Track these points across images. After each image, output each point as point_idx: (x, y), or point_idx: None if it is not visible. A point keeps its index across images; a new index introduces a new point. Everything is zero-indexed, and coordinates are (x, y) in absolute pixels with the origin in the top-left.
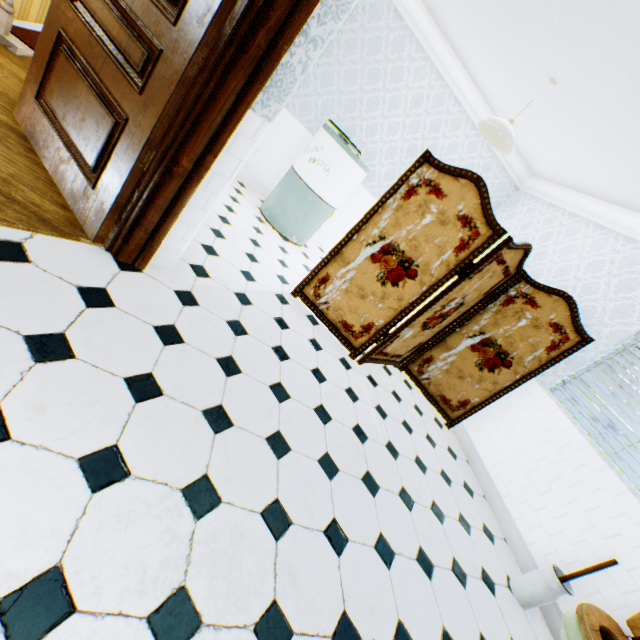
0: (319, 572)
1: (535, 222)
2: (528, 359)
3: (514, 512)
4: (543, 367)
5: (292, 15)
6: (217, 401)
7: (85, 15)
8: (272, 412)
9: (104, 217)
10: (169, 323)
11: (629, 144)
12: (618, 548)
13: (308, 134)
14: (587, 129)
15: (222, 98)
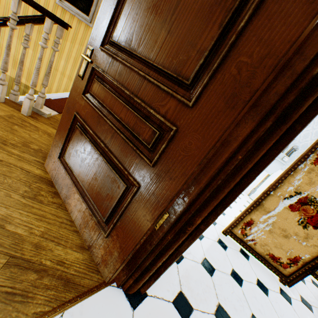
0: None
1: None
2: None
3: None
4: None
5: None
6: None
7: (93, 102)
8: None
9: (117, 265)
10: None
11: None
12: None
13: None
14: None
15: (247, 165)
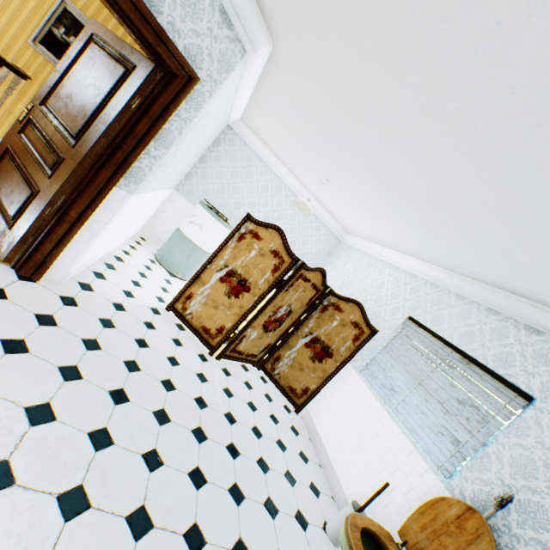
0: (129, 477)
1: (350, 261)
2: (343, 349)
3: (339, 472)
4: (352, 354)
5: (137, 146)
6: (74, 363)
7: (26, 140)
8: (121, 376)
9: (14, 246)
10: (49, 313)
11: (370, 211)
12: (398, 479)
13: (193, 207)
14: (352, 204)
15: (97, 181)
